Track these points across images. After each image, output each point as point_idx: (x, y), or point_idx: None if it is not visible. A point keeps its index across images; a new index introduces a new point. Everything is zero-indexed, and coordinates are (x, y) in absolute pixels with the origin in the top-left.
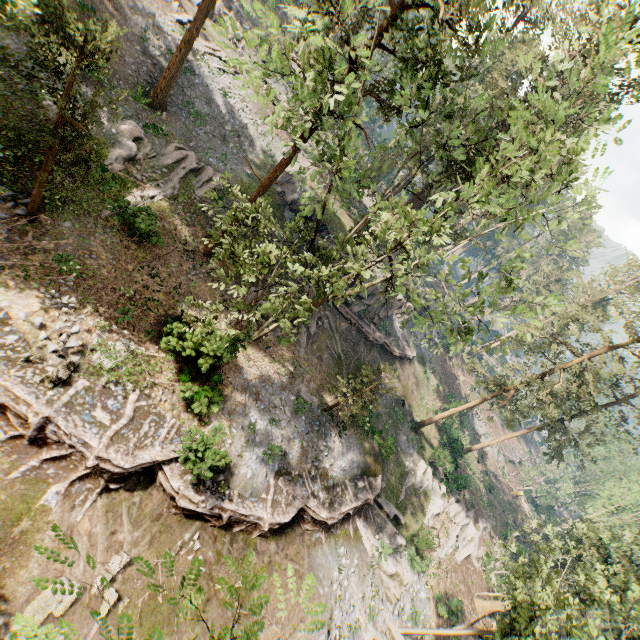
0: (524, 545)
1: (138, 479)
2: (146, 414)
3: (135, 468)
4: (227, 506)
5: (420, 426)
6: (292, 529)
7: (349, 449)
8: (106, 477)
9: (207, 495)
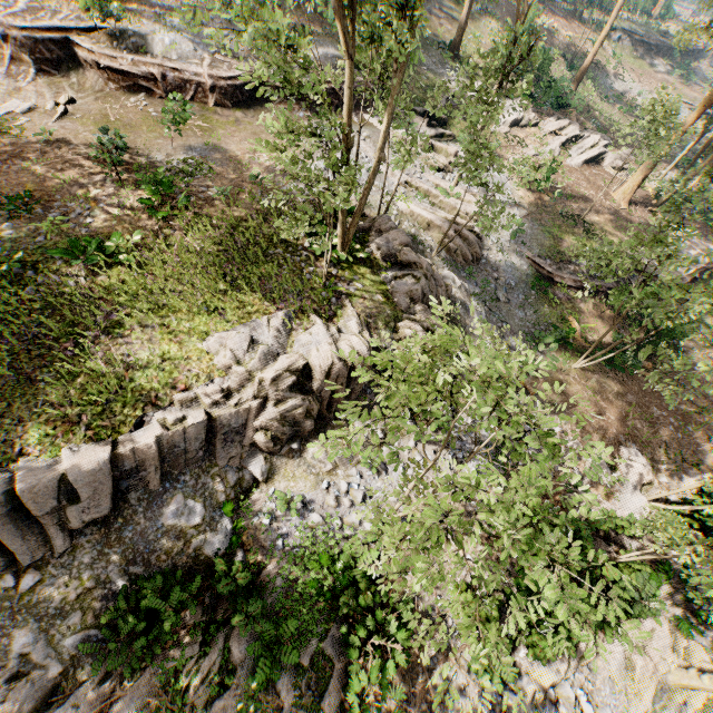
0: None
1: (69, 68)
2: (41, 11)
3: (43, 37)
4: (150, 61)
5: (456, 45)
6: (262, 108)
7: (319, 47)
8: (28, 53)
9: (124, 53)
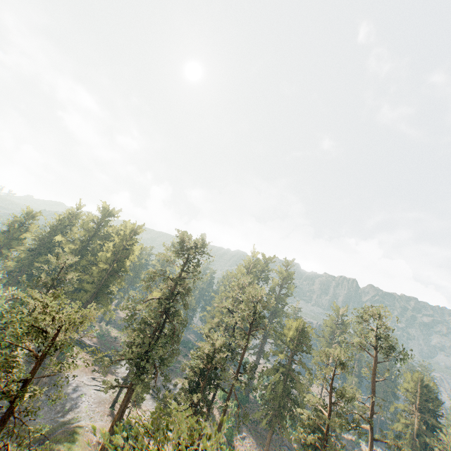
0: None
1: None
2: None
3: None
4: None
5: None
6: None
7: None
8: None
9: None
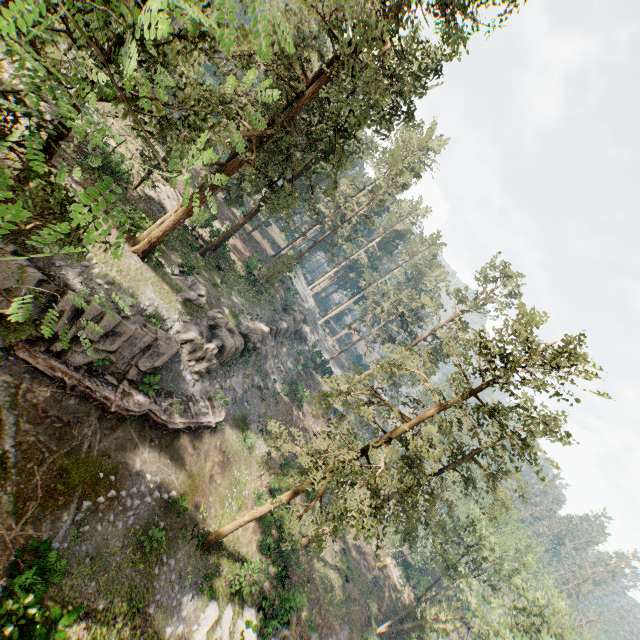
0: (391, 638)
1: None
2: None
3: None
4: None
5: (211, 541)
6: None
7: None
8: None
9: None
